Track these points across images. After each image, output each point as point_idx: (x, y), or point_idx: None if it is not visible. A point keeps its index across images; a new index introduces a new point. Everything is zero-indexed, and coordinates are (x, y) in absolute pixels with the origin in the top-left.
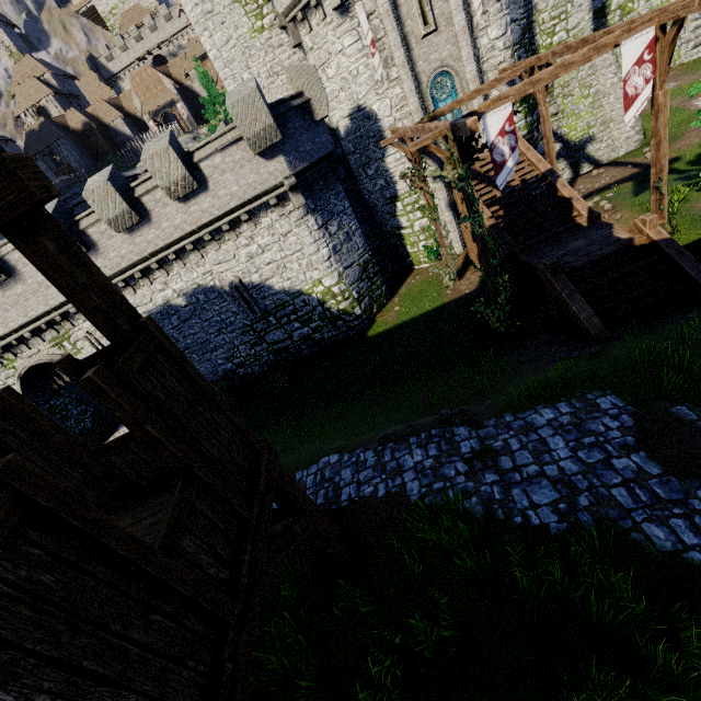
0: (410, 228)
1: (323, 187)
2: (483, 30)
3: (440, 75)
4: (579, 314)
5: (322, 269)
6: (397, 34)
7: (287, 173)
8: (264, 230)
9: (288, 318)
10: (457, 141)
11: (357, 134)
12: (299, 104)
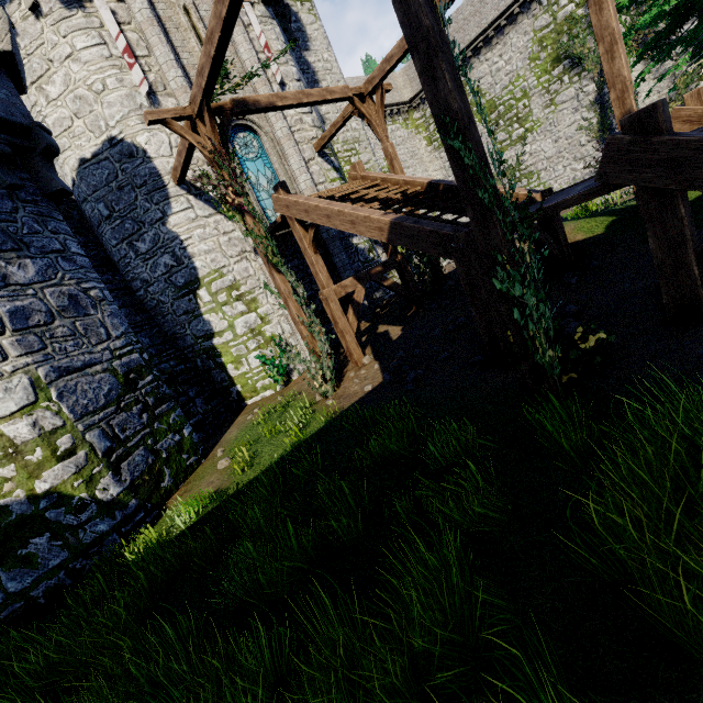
0: (228, 331)
1: None
2: None
3: (242, 130)
4: None
5: None
6: (168, 50)
7: None
8: None
9: None
10: None
11: (112, 184)
12: None
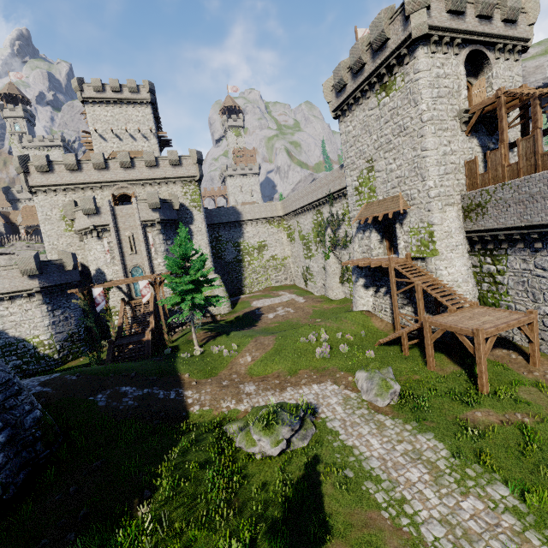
0: (113, 322)
1: (60, 295)
2: (156, 258)
3: (137, 267)
4: (106, 359)
5: (42, 330)
6: (118, 251)
7: (38, 286)
8: (16, 306)
9: (11, 352)
10: (82, 293)
11: (98, 277)
12: (58, 263)
